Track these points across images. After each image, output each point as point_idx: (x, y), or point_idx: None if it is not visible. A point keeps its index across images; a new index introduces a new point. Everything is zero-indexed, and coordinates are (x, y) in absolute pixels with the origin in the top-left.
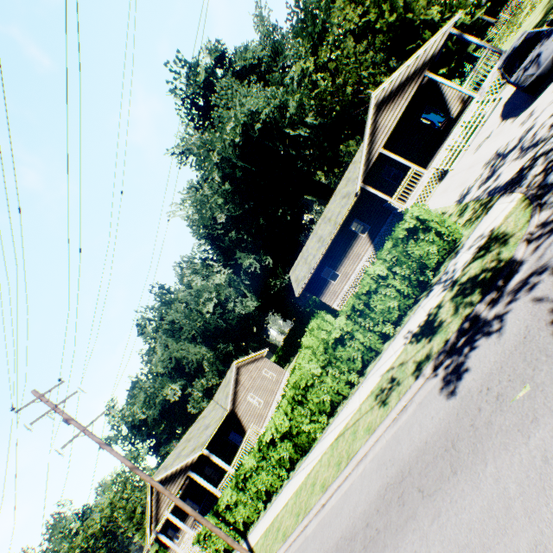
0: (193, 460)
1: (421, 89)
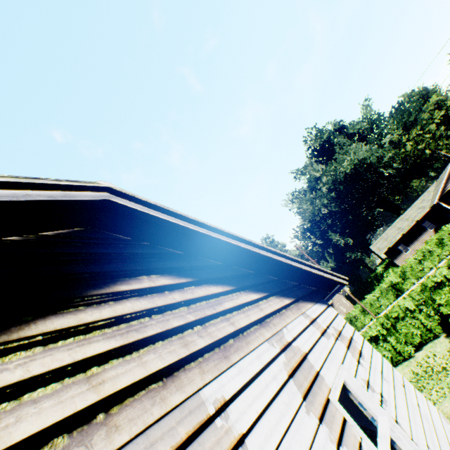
0: None
1: None
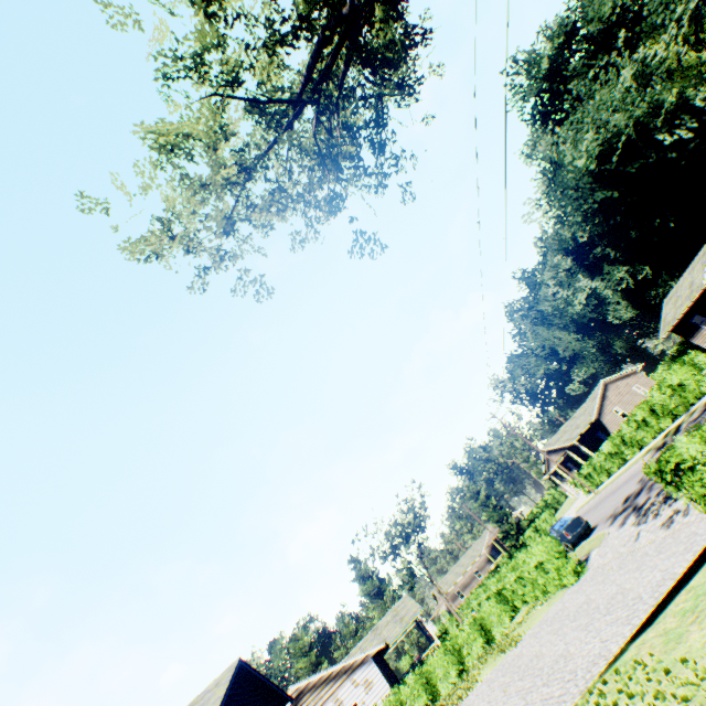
0: (567, 445)
1: None
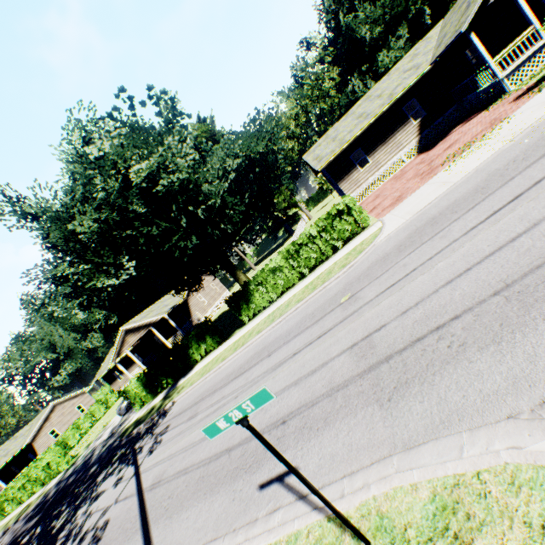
0: None
1: (180, 304)
